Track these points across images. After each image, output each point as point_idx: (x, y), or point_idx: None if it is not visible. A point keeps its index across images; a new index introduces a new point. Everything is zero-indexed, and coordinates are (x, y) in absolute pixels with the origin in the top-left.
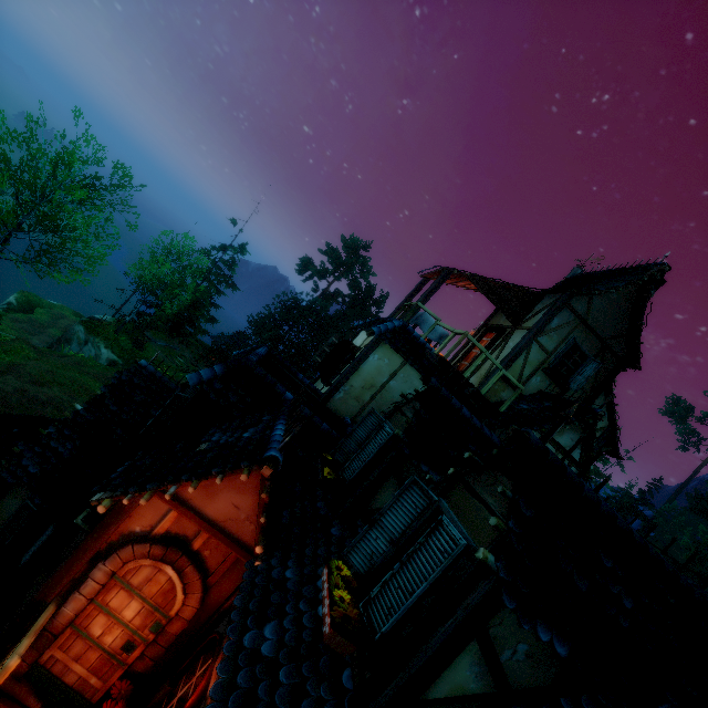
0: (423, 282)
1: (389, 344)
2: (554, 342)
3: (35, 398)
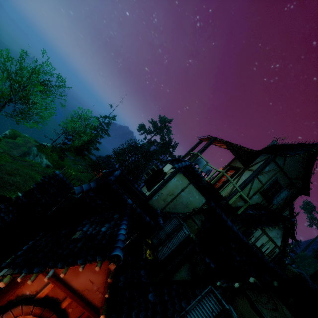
0: (199, 142)
1: (183, 173)
2: (266, 178)
3: (7, 182)
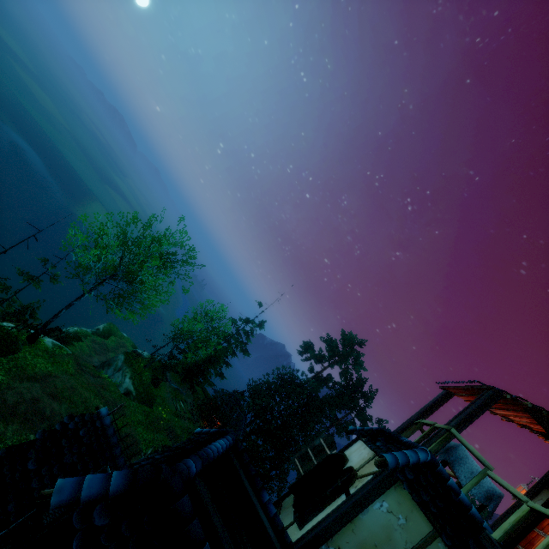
0: (444, 396)
1: (410, 491)
2: None
3: (41, 410)
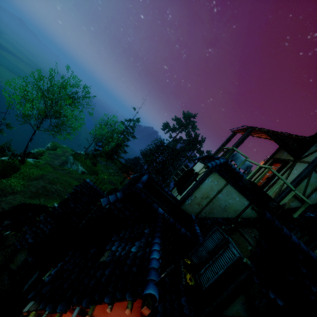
0: (233, 135)
1: (218, 173)
2: None
3: (50, 190)
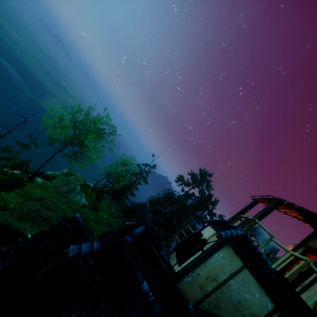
0: (253, 203)
1: (233, 248)
2: None
3: (41, 216)
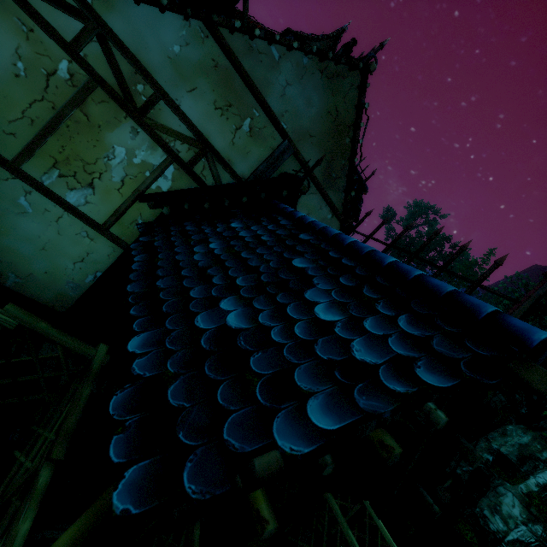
0: None
1: None
2: None
3: None
